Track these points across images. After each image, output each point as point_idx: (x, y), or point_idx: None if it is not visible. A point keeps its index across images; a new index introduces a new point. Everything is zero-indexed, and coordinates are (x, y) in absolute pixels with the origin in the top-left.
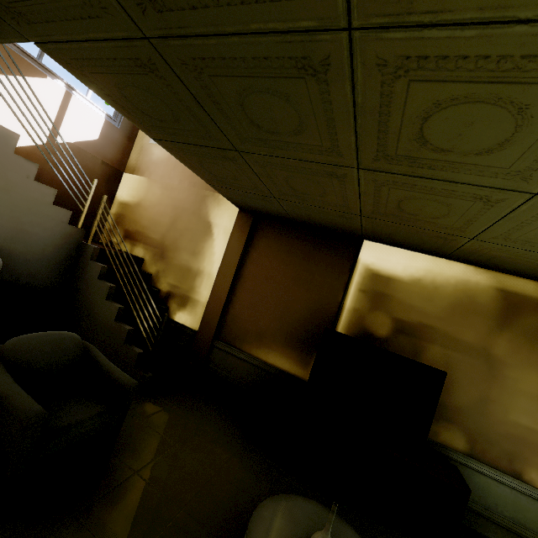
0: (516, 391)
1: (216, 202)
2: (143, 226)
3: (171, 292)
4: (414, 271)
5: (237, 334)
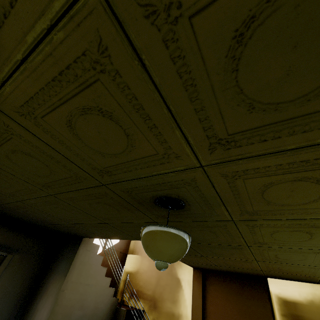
0: None
1: (179, 264)
2: (141, 286)
3: None
4: (305, 295)
5: None
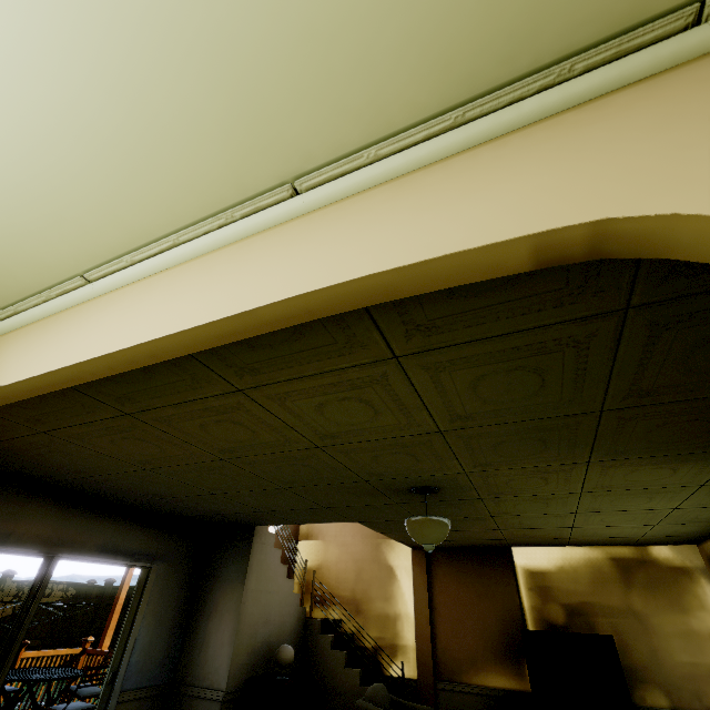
0: (666, 634)
1: (389, 546)
2: (330, 586)
3: (377, 645)
4: (555, 561)
5: (453, 667)
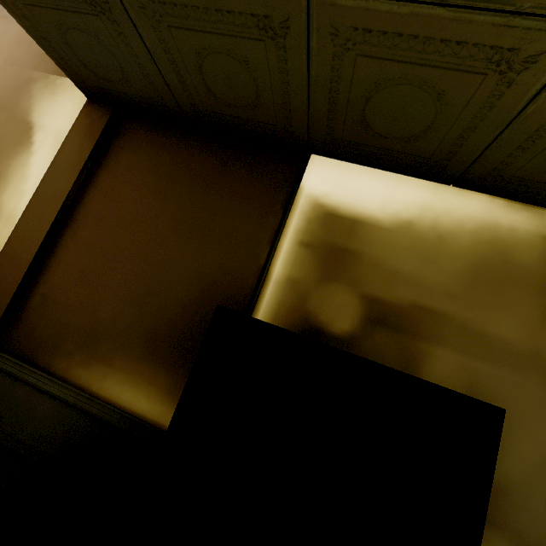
0: None
1: (49, 89)
2: None
3: None
4: (400, 207)
5: (45, 335)
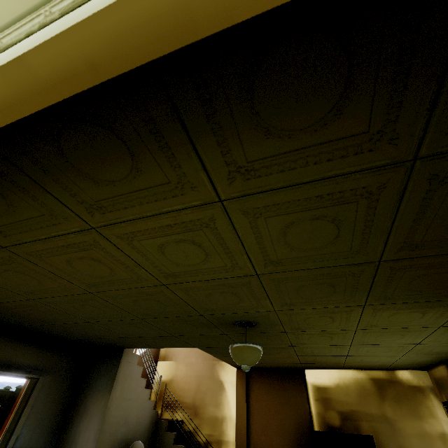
0: (408, 435)
1: (221, 366)
2: (178, 395)
3: (208, 440)
4: (333, 380)
5: None
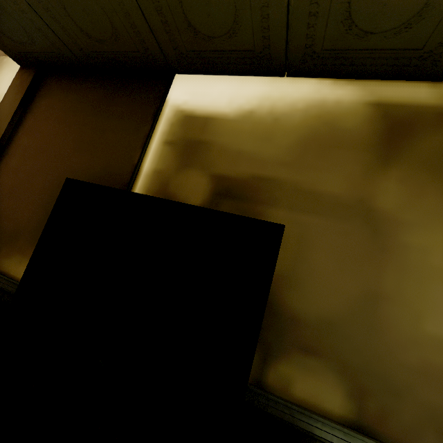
0: (429, 272)
1: None
2: None
3: None
4: (243, 101)
5: None
